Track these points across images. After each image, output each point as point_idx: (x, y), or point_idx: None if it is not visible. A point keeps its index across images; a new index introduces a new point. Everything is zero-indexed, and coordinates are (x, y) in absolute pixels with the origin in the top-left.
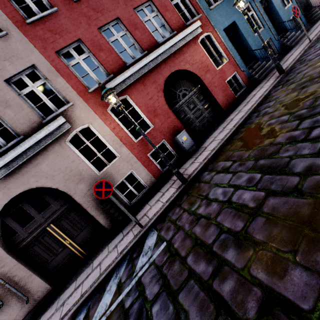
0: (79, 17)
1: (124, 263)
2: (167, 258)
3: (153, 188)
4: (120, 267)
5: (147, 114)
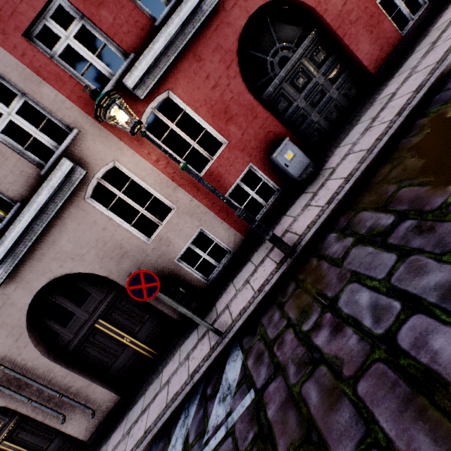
0: None
1: (195, 399)
2: (253, 437)
3: (241, 252)
4: (190, 405)
5: (213, 120)
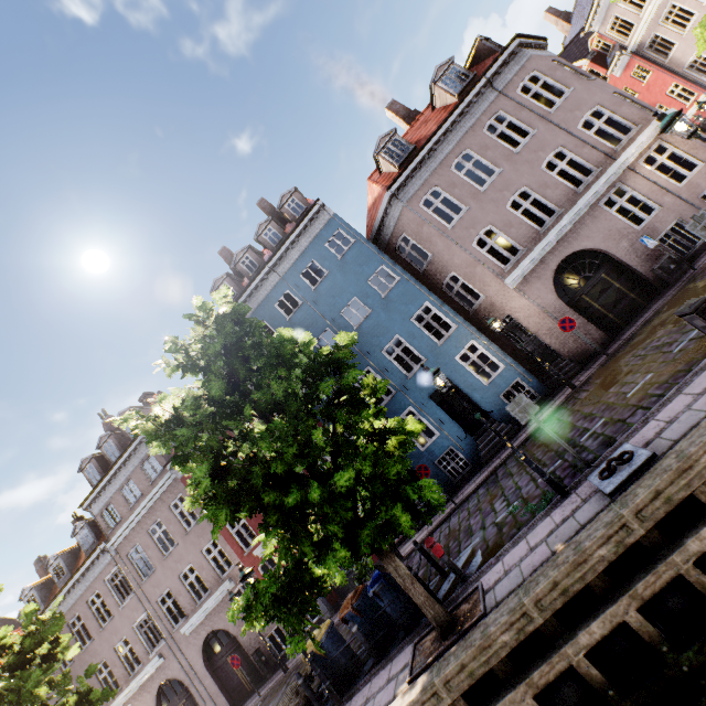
0: None
1: None
2: None
3: None
4: None
5: None
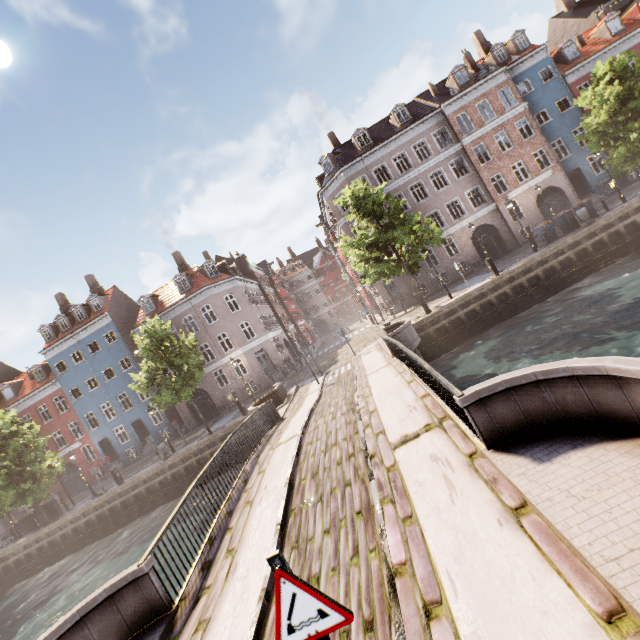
0: None
1: None
2: None
3: None
4: None
5: None
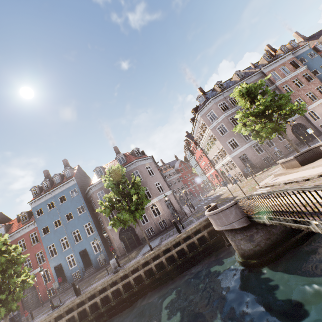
0: None
1: None
2: None
3: None
4: None
5: None
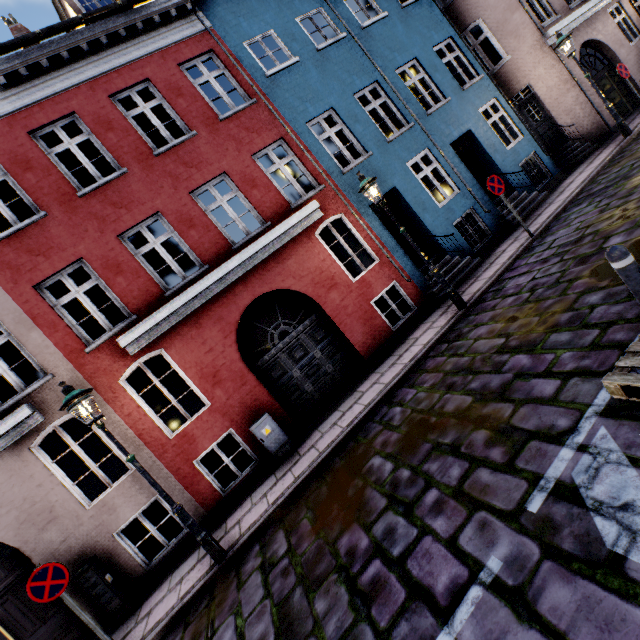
0: (86, 221)
1: None
2: None
3: None
4: None
5: (200, 381)
